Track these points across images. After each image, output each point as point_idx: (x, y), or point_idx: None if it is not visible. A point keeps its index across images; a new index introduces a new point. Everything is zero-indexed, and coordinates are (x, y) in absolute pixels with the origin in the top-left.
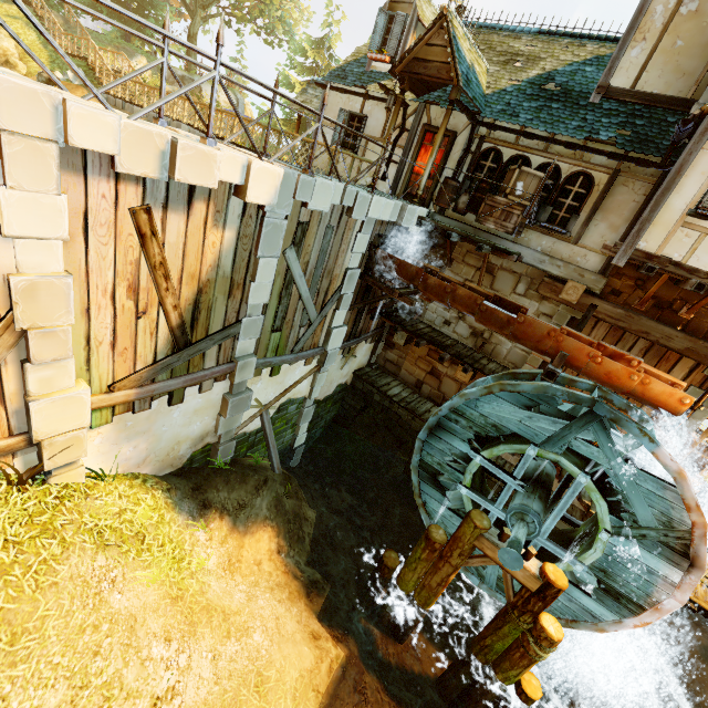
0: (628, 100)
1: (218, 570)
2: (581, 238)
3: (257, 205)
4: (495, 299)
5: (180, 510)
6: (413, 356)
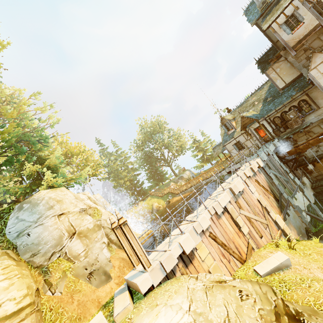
0: (288, 85)
1: None
2: (319, 106)
3: (260, 167)
4: (320, 135)
5: (322, 243)
6: (321, 168)
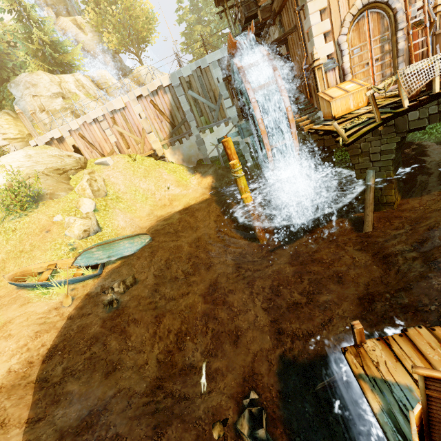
0: None
1: (195, 185)
2: None
3: (171, 86)
4: None
5: (189, 172)
6: None
